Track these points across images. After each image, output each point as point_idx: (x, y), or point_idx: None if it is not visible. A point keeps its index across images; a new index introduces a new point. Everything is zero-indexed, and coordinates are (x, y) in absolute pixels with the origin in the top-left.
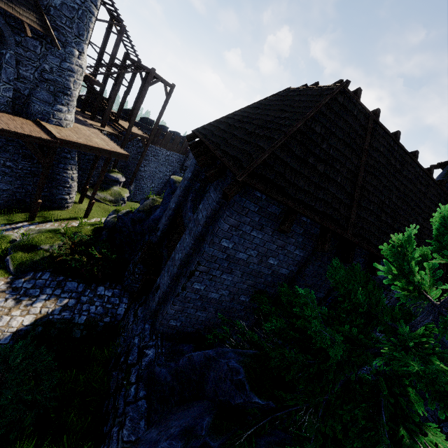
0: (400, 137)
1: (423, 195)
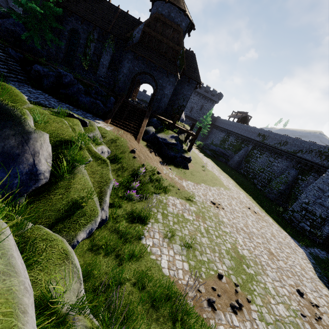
0: None
1: (98, 3)
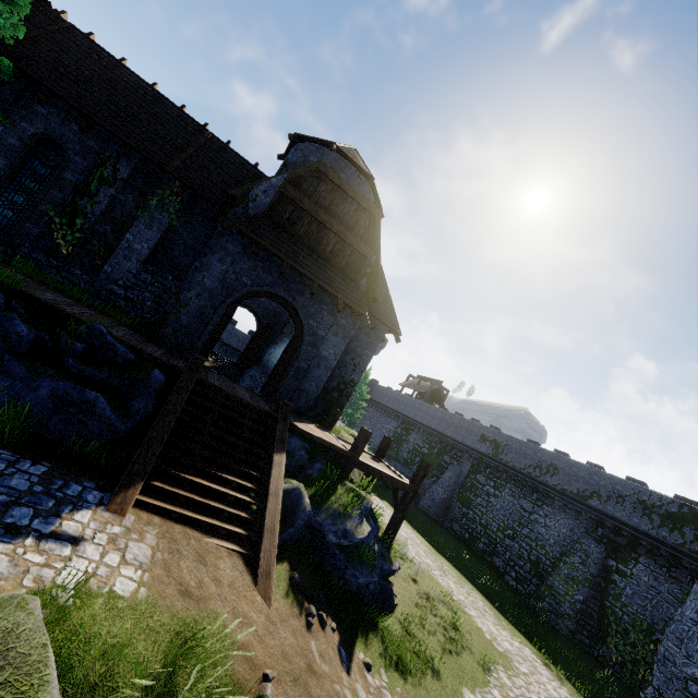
0: (124, 60)
1: (150, 102)
